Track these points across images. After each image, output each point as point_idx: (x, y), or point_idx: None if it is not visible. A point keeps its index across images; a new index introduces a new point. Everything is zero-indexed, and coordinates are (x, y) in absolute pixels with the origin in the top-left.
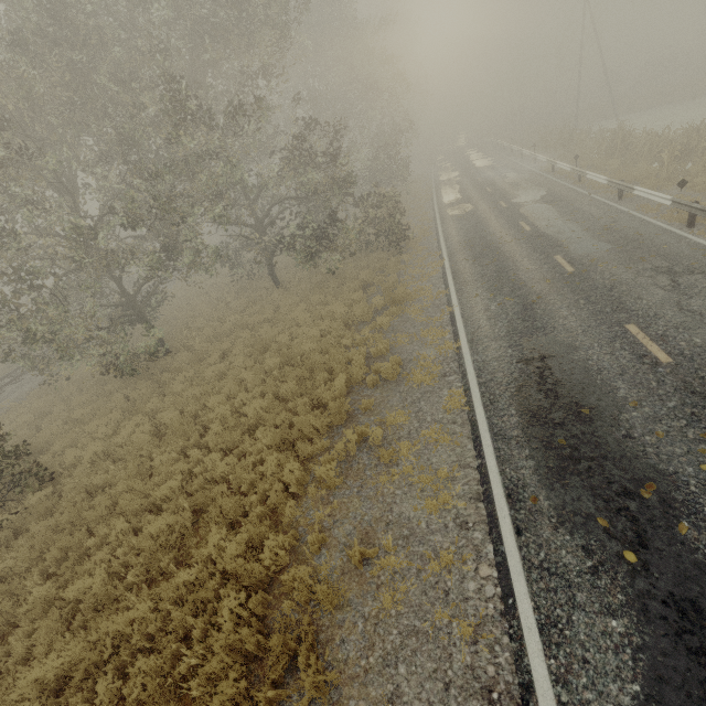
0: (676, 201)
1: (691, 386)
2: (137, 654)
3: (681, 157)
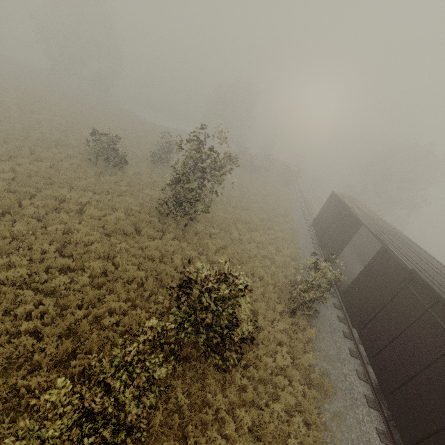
0: None
1: None
2: None
3: None
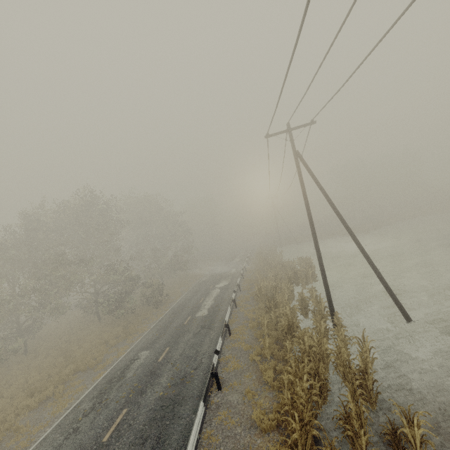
0: (231, 297)
1: (153, 369)
2: None
3: None
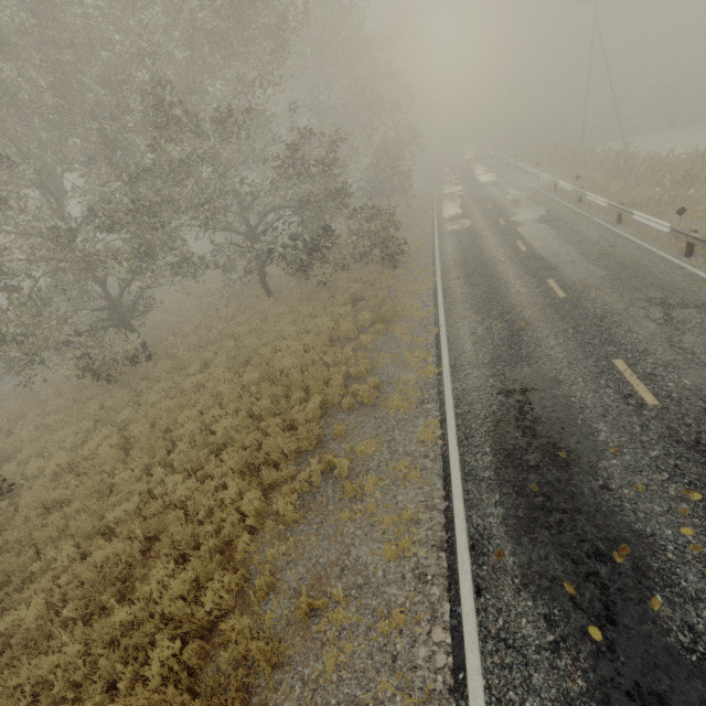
0: (675, 229)
1: (676, 434)
2: (60, 703)
3: (683, 182)
